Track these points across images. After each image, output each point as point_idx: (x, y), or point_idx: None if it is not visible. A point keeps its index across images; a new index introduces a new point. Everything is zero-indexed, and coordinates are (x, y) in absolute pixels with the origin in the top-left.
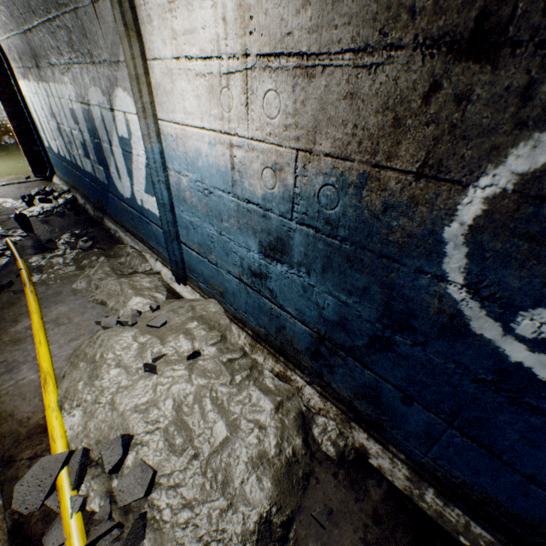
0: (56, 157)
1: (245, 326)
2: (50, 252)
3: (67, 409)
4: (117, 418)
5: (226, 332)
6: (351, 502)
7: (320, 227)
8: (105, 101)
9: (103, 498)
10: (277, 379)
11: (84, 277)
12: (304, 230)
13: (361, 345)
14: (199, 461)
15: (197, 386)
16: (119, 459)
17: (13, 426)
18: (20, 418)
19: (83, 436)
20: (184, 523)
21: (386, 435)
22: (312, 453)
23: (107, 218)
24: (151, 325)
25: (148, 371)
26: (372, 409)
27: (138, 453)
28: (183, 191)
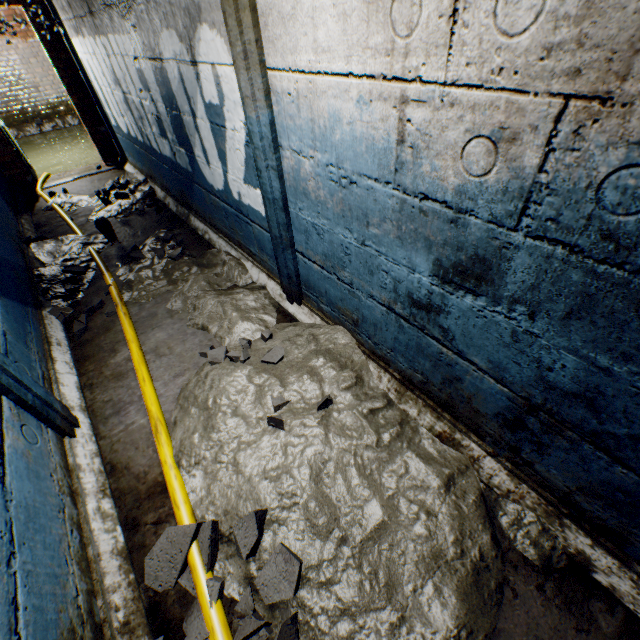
0: (126, 139)
1: (388, 366)
2: (137, 262)
3: (185, 466)
4: (243, 484)
5: (362, 372)
6: (570, 631)
7: (584, 245)
8: (183, 51)
9: (242, 585)
10: (439, 441)
11: (177, 295)
12: (540, 248)
13: (622, 433)
14: (349, 547)
15: (337, 451)
16: (255, 541)
17: (131, 482)
18: (137, 472)
19: (207, 502)
20: (347, 638)
21: (632, 551)
22: (502, 552)
23: (192, 216)
24: (266, 361)
25: (272, 426)
26: (612, 514)
27: (275, 533)
28: (304, 180)
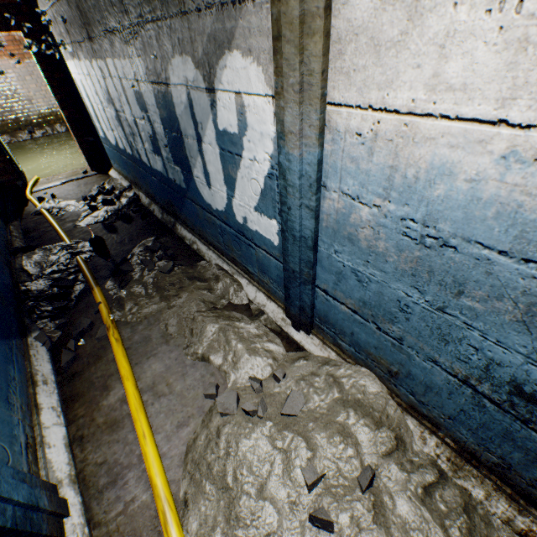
0: (113, 149)
1: (436, 427)
2: (126, 275)
3: None
4: None
5: (400, 430)
6: None
7: None
8: (198, 77)
9: None
10: None
11: (171, 315)
12: None
13: None
14: None
15: None
16: None
17: None
18: None
19: None
20: None
21: None
22: None
23: (179, 225)
24: (286, 413)
25: (317, 527)
26: None
27: None
28: (353, 226)
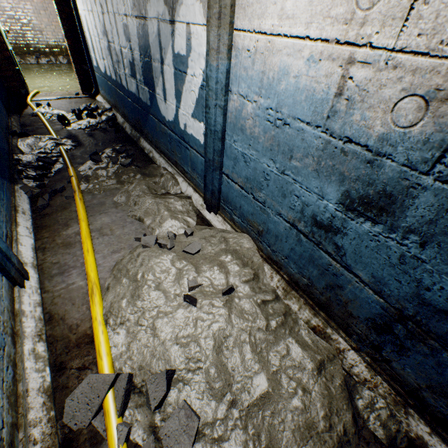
0: (102, 76)
1: (280, 269)
2: (95, 163)
3: (112, 324)
4: (158, 346)
5: (258, 271)
6: None
7: None
8: (165, 12)
9: (146, 432)
10: (313, 332)
11: (123, 192)
12: (447, 191)
13: None
14: (237, 410)
15: (237, 329)
16: (163, 395)
17: (64, 331)
18: (70, 324)
19: (126, 357)
20: None
21: None
22: (358, 429)
23: (142, 138)
24: (186, 251)
25: (187, 302)
26: None
27: (180, 391)
28: (244, 119)
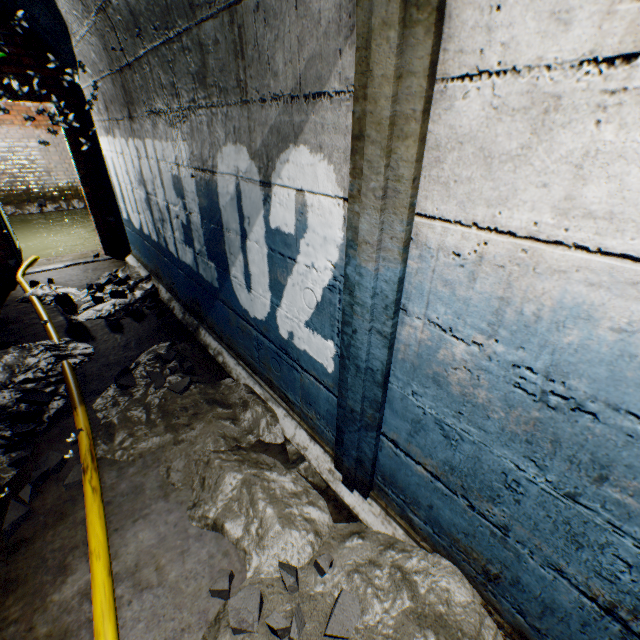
0: (136, 233)
1: None
2: (124, 391)
3: None
4: None
5: None
6: None
7: None
8: (252, 168)
9: None
10: None
11: (178, 454)
12: None
13: None
14: None
15: None
16: None
17: None
18: None
19: None
20: None
21: None
22: None
23: (203, 329)
24: (333, 634)
25: None
26: None
27: None
28: (442, 364)
